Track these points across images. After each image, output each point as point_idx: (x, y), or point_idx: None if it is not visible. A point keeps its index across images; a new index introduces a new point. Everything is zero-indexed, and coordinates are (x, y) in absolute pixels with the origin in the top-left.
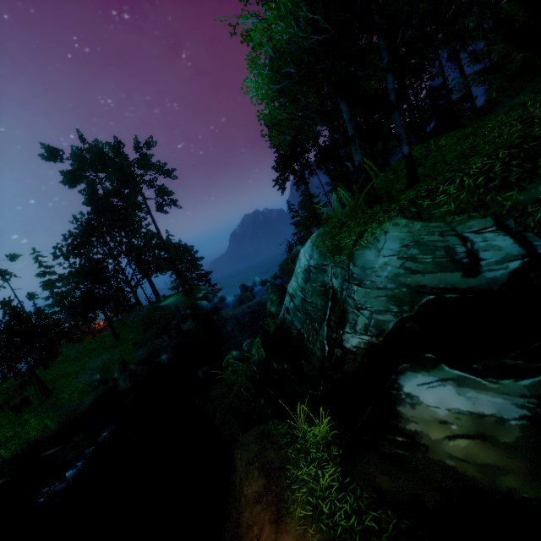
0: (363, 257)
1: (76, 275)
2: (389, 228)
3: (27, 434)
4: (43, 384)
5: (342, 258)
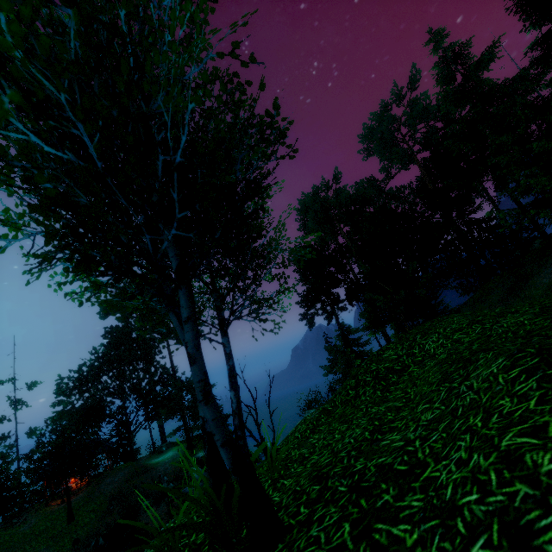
0: None
1: (64, 419)
2: None
3: None
4: None
5: None
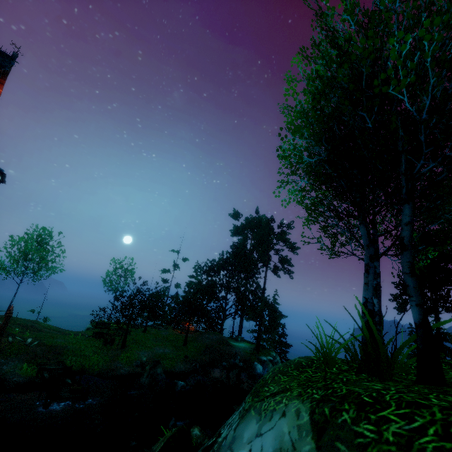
0: (246, 424)
1: (197, 286)
2: (290, 411)
3: (89, 360)
4: (125, 338)
5: (247, 405)
